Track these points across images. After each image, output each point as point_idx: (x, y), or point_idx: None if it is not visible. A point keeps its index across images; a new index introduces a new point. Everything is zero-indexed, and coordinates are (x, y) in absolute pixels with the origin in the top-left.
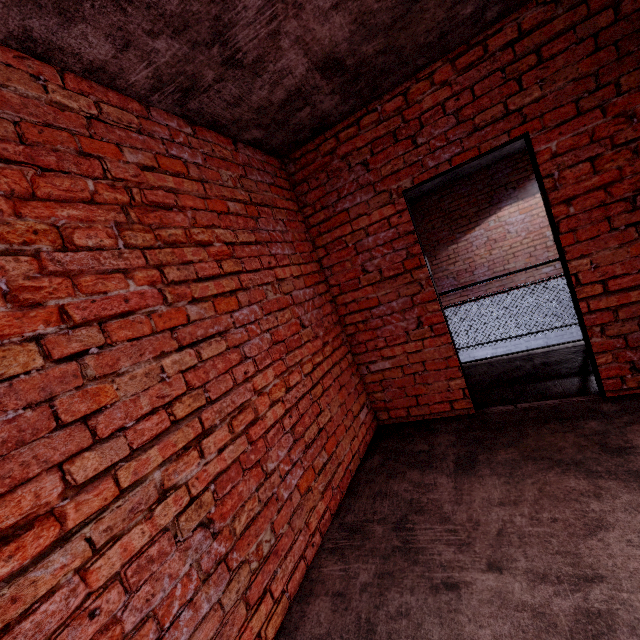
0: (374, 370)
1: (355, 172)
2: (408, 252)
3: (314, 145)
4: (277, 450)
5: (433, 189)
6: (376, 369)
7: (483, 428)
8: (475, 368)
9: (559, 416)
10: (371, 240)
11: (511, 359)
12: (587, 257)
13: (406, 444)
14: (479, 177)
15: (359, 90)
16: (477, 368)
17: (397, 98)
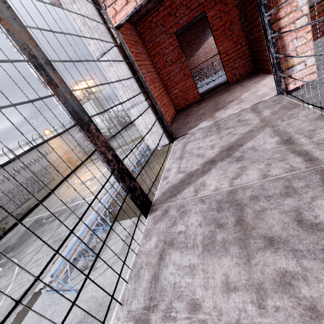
0: (173, 94)
1: (159, 28)
2: (178, 53)
3: (145, 19)
4: (158, 102)
5: (181, 32)
6: (174, 93)
7: (203, 99)
8: (202, 93)
9: (219, 91)
10: (167, 51)
11: (211, 88)
12: (222, 46)
13: (185, 109)
14: (198, 24)
15: (158, 0)
16: (202, 93)
17: (169, 1)
